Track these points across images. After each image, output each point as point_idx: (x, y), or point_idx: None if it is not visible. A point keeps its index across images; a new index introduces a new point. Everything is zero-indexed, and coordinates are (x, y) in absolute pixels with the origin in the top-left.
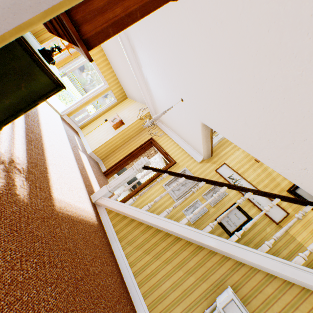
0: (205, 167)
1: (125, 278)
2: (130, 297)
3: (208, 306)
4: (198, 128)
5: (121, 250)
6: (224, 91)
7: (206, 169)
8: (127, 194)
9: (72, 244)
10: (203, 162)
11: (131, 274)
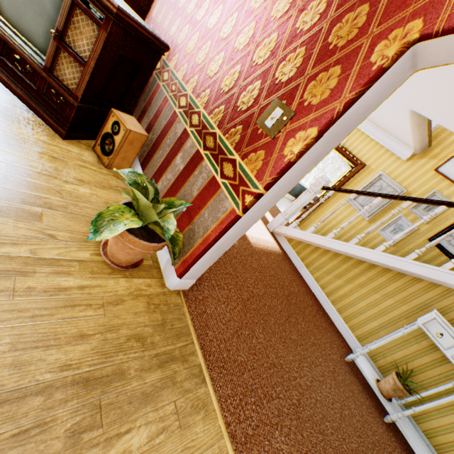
0: (415, 166)
1: (318, 297)
2: (325, 311)
3: (408, 323)
4: (403, 116)
5: (309, 274)
6: (448, 78)
7: (418, 170)
8: (299, 215)
9: (273, 272)
10: (413, 158)
11: (323, 294)
